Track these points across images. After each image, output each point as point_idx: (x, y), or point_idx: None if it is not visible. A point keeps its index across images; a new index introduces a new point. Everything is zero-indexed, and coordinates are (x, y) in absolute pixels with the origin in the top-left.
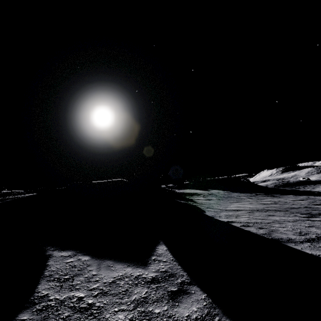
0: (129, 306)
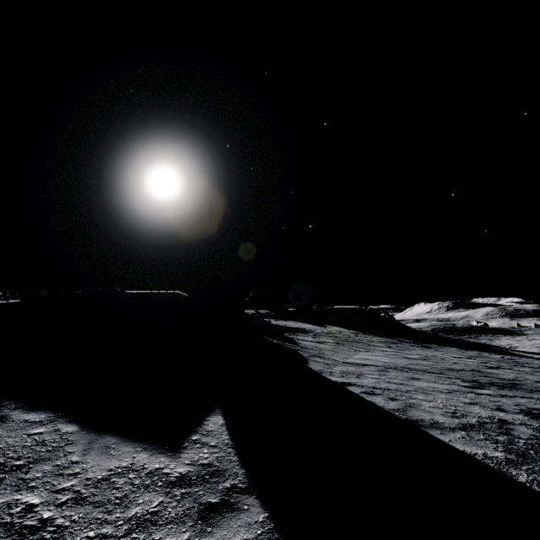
0: (119, 528)
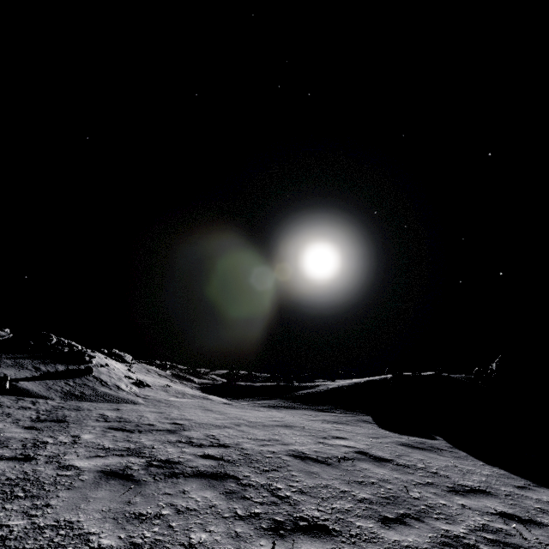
0: None
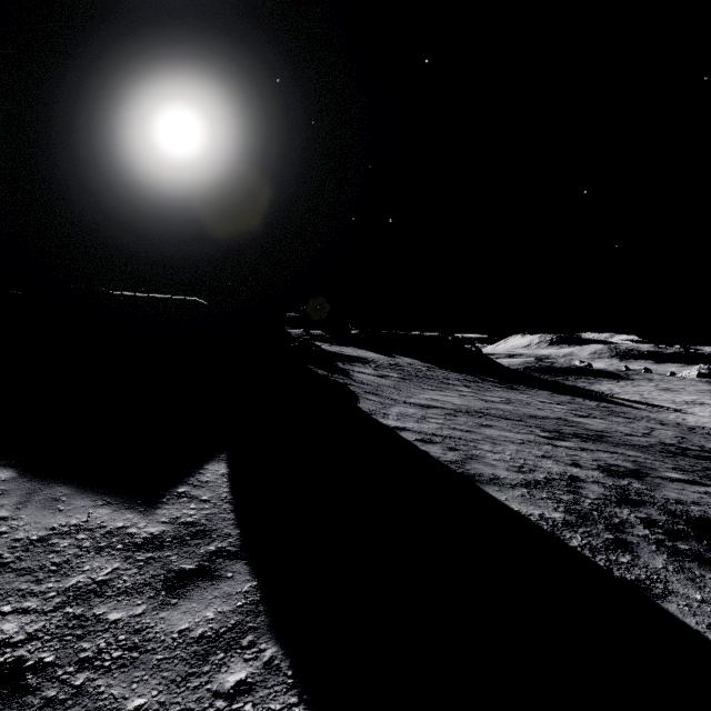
0: (49, 601)
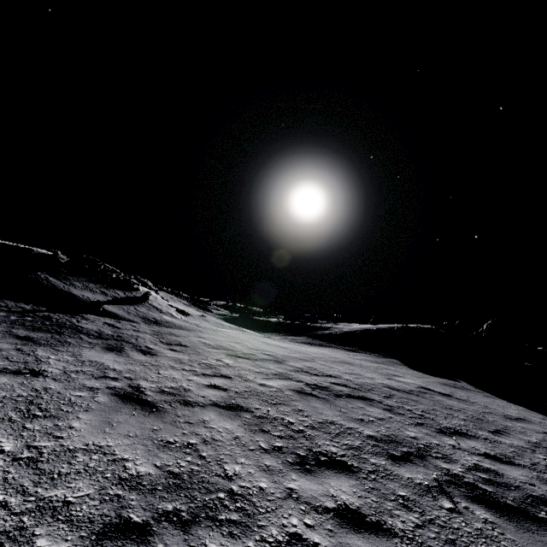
0: None
